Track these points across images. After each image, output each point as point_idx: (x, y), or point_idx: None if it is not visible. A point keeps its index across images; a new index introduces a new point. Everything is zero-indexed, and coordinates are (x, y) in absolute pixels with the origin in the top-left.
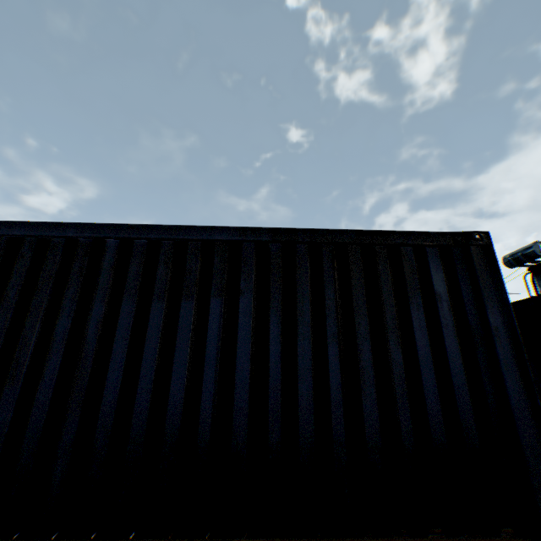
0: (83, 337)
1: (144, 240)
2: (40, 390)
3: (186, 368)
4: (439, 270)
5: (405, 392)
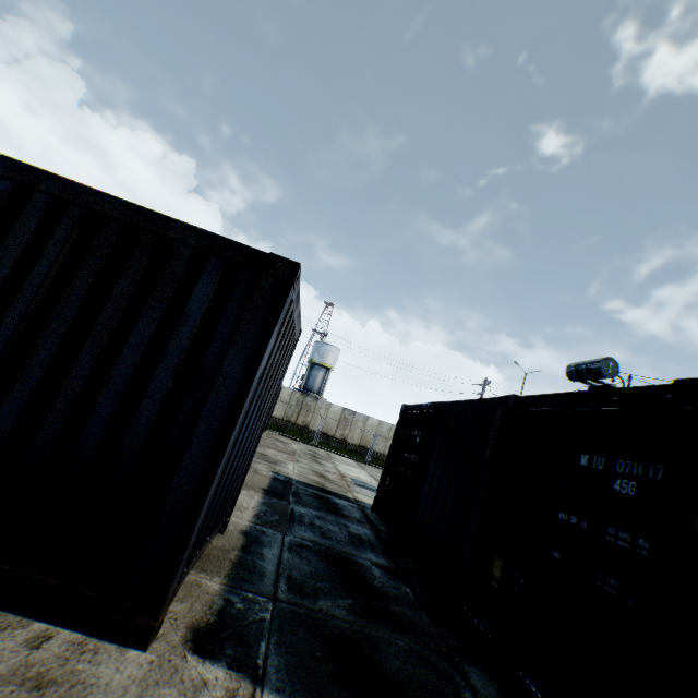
0: None
1: None
2: None
3: None
4: (209, 288)
5: (67, 408)
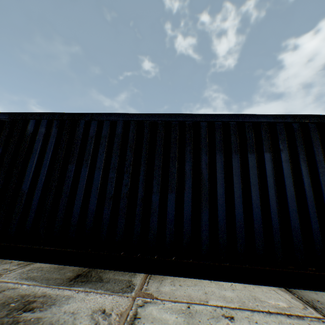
0: (200, 171)
1: (219, 122)
2: (185, 196)
3: (258, 188)
4: None
5: None
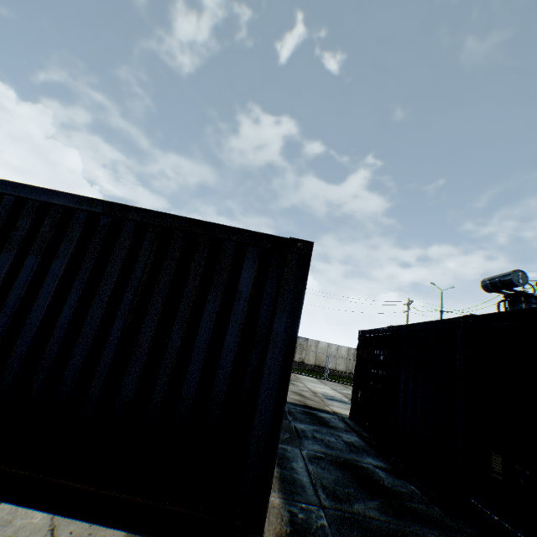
0: None
1: None
2: None
3: None
4: (251, 270)
5: (168, 373)
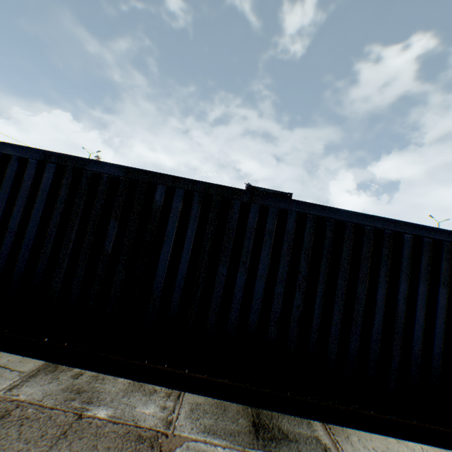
0: (395, 304)
1: (429, 239)
2: (373, 333)
3: None
4: None
5: None
